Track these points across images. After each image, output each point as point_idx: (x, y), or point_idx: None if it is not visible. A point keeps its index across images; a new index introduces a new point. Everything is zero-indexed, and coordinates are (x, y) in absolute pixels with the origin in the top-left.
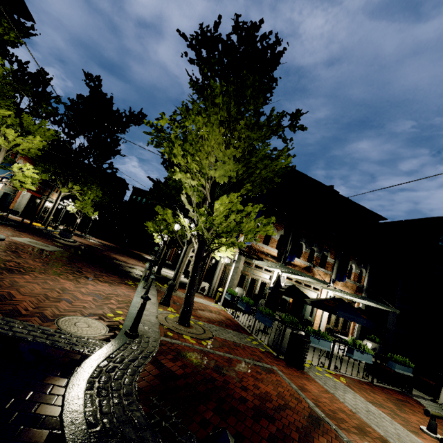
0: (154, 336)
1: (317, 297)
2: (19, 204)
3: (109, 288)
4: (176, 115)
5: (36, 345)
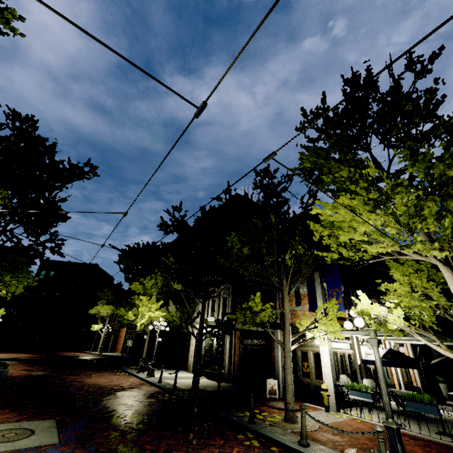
0: None
1: None
2: None
3: None
4: (307, 163)
5: None
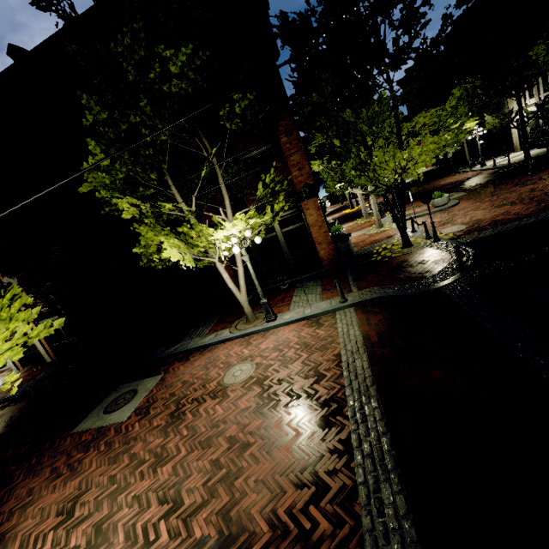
0: None
1: None
2: None
3: None
4: None
5: None
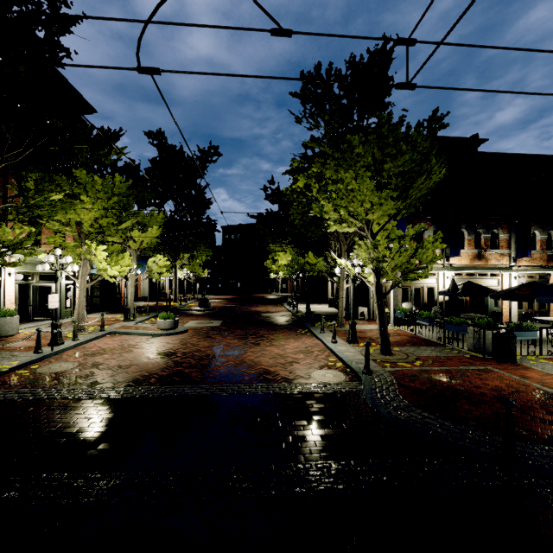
0: (380, 370)
1: (498, 284)
2: (144, 290)
3: (299, 343)
4: (296, 162)
5: (326, 393)
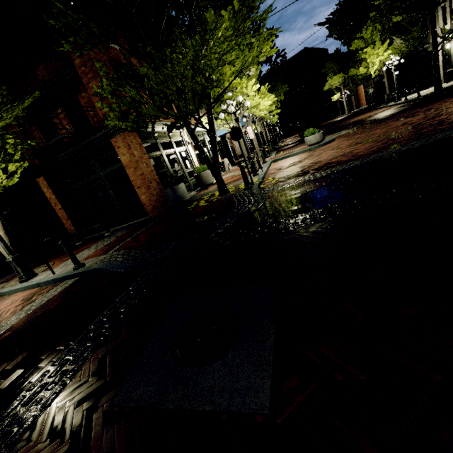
0: None
1: None
2: (238, 149)
3: None
4: None
5: None
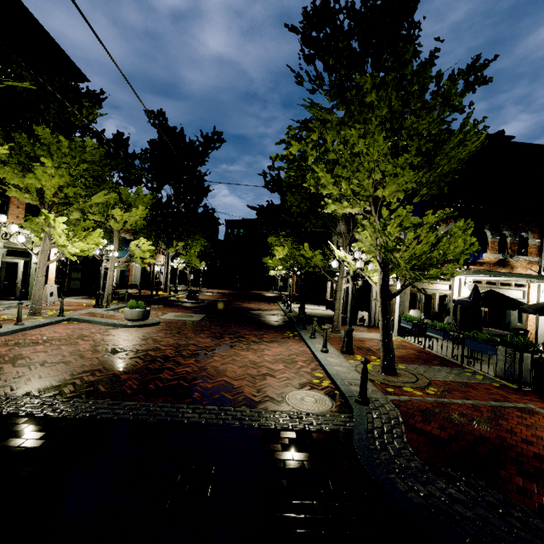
0: (380, 397)
1: (523, 296)
2: (135, 277)
3: (283, 349)
4: (292, 130)
5: (299, 432)
